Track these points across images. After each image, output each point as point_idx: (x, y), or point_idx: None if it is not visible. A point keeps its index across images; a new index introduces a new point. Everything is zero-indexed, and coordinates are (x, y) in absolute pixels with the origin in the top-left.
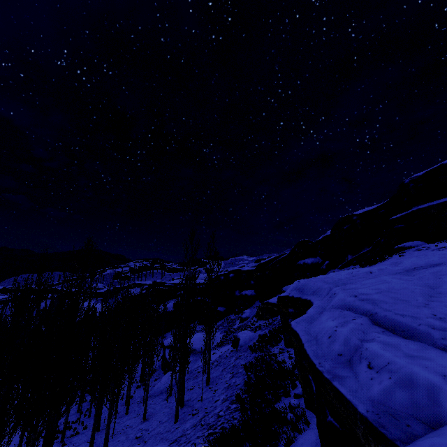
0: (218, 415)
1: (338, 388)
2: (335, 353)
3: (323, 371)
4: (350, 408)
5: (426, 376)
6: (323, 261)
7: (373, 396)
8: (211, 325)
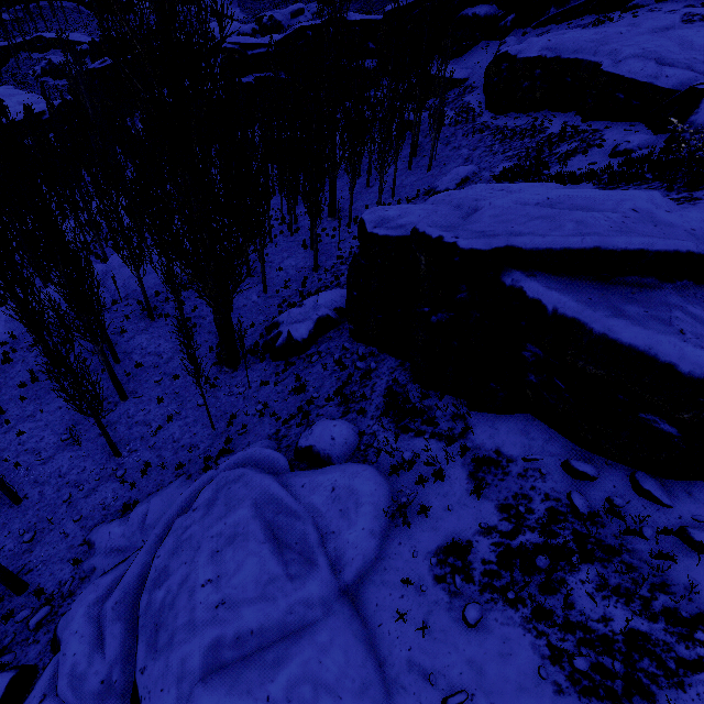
0: (492, 150)
1: (654, 86)
2: (648, 75)
3: (645, 82)
4: (660, 90)
5: (689, 76)
6: (507, 14)
7: (669, 85)
8: (427, 96)
